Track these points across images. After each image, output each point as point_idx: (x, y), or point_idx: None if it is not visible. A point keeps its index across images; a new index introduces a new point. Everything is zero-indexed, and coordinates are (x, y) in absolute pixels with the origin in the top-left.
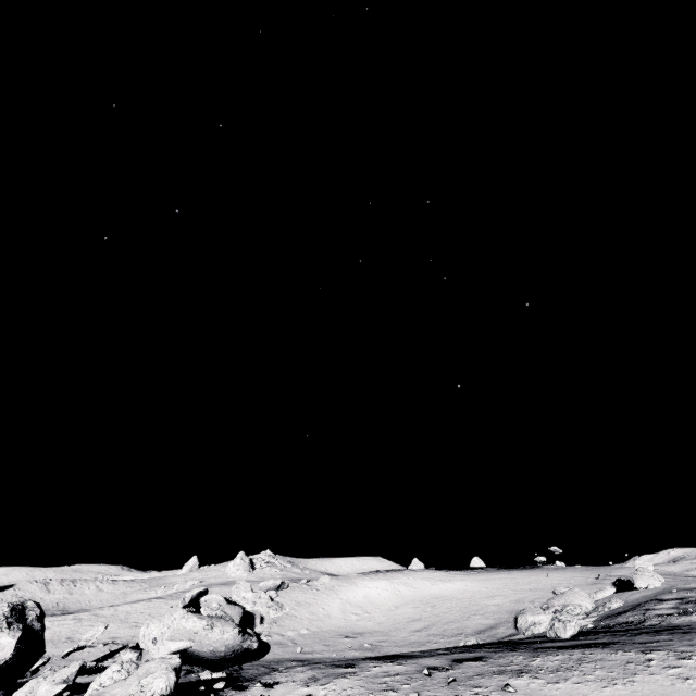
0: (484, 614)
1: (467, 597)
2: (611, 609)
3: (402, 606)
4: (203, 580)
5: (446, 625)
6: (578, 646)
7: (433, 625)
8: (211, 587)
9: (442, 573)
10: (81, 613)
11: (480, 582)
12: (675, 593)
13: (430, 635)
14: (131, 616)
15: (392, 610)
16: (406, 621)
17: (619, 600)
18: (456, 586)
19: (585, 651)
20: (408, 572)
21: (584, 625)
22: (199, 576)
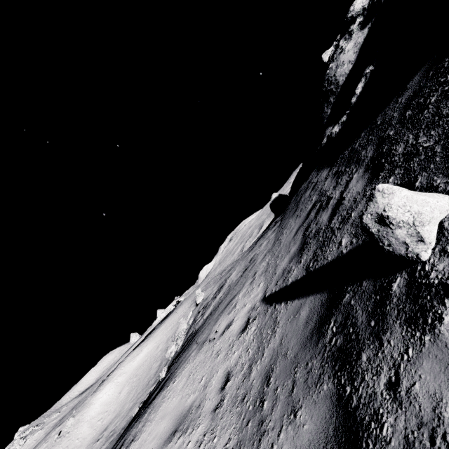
0: (157, 360)
1: (149, 356)
2: (190, 325)
3: (123, 389)
4: None
5: (143, 382)
6: (159, 391)
7: (138, 387)
8: None
9: (137, 350)
10: None
11: (153, 341)
12: (203, 304)
13: (138, 395)
14: None
15: (118, 397)
16: (126, 397)
17: (192, 318)
18: (144, 353)
19: (155, 401)
20: (120, 365)
21: (182, 344)
22: None
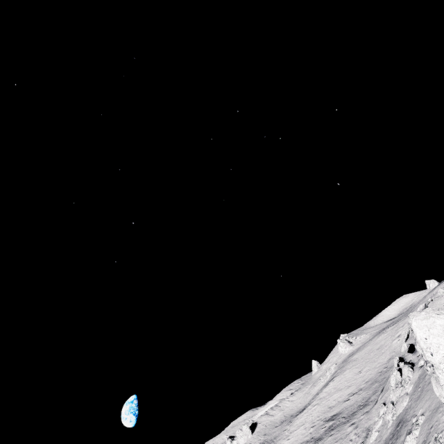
0: None
1: None
2: None
3: None
4: (335, 363)
5: None
6: None
7: None
8: (350, 359)
9: None
10: (312, 404)
11: None
12: None
13: None
14: (337, 387)
15: None
16: None
17: None
18: None
19: None
20: None
21: None
22: (328, 365)
